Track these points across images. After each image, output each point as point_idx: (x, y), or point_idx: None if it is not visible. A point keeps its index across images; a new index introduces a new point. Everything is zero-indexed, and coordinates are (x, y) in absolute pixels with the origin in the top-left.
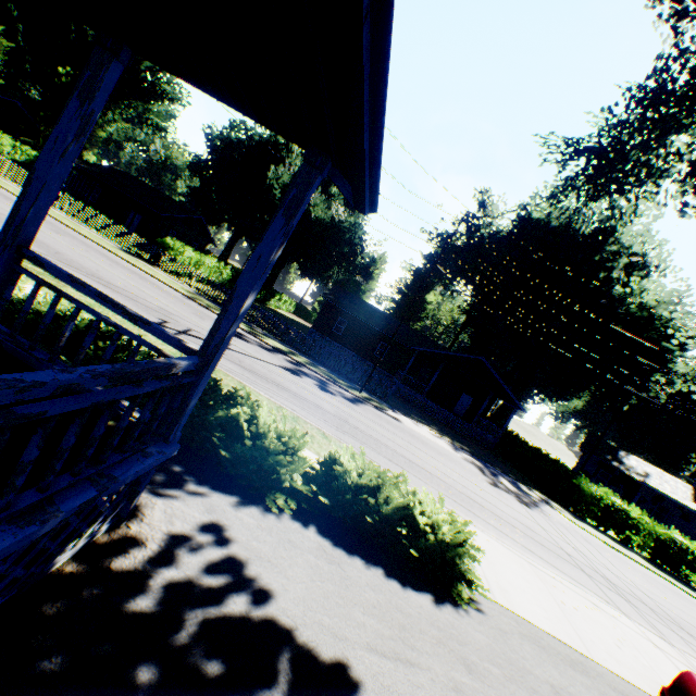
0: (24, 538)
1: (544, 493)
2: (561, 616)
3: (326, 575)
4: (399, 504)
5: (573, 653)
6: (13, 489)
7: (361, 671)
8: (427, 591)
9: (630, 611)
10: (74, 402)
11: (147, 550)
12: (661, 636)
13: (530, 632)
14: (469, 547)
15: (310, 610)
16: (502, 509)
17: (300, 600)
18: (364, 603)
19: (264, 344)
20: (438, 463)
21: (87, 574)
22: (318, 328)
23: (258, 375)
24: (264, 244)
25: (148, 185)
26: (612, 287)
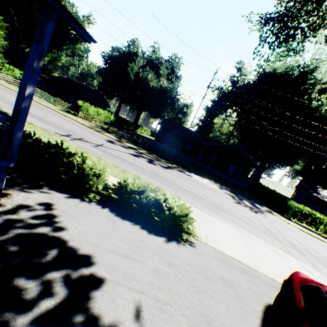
0: None
1: (271, 208)
2: (247, 253)
3: (104, 225)
4: (151, 197)
5: (246, 267)
6: None
7: (101, 259)
8: (164, 236)
9: (299, 256)
10: None
11: (5, 208)
12: (315, 267)
13: (221, 257)
14: (188, 217)
15: (85, 236)
16: (237, 212)
17: (82, 232)
18: (120, 236)
19: (124, 145)
20: (205, 193)
21: None
22: (157, 140)
23: (112, 155)
24: (30, 59)
25: (77, 82)
26: (311, 102)
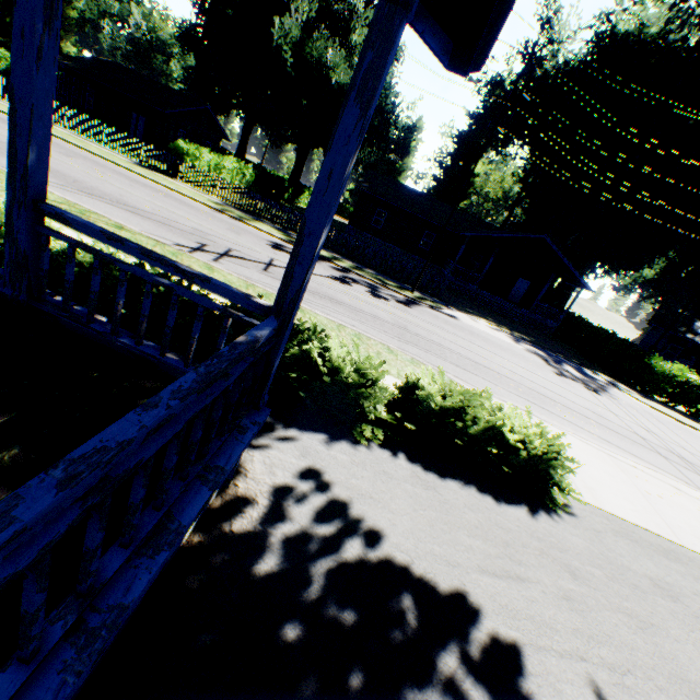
0: (158, 569)
1: (609, 374)
2: (647, 506)
3: (426, 503)
4: (488, 424)
5: (664, 542)
6: (131, 528)
7: (479, 595)
8: (520, 502)
9: None
10: (168, 432)
11: (259, 507)
12: None
13: (621, 528)
14: (562, 459)
15: (420, 542)
16: (573, 400)
17: (409, 533)
18: (466, 525)
19: None
20: (503, 360)
21: (214, 542)
22: (355, 225)
23: (309, 292)
24: (334, 152)
25: (141, 75)
26: None
